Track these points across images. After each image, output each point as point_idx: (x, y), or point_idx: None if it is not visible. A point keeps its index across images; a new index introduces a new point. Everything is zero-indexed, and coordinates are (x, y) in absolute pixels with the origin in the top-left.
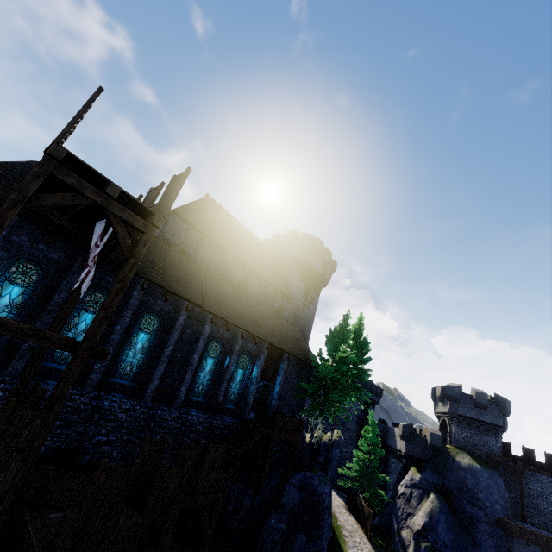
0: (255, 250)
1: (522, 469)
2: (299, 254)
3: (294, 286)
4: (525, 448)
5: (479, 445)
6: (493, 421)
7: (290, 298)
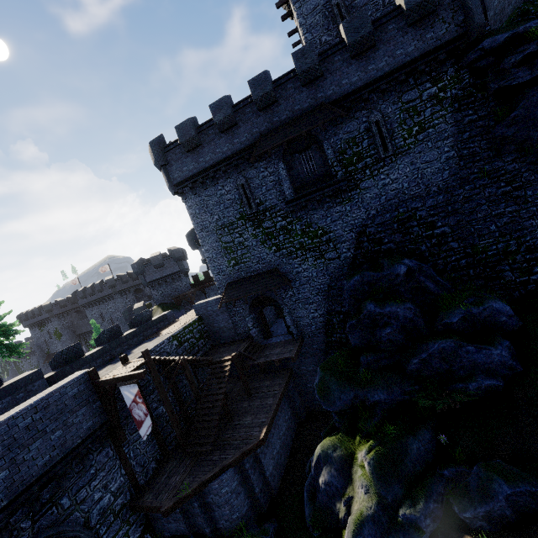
0: None
1: (204, 289)
2: None
3: None
4: (204, 273)
5: (173, 293)
6: (173, 271)
7: None
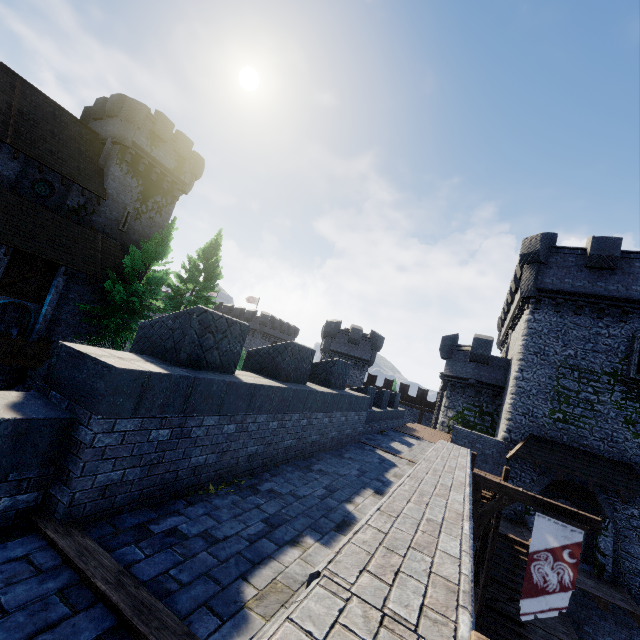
0: (25, 109)
1: None
2: (122, 132)
3: (116, 182)
4: (387, 380)
5: None
6: (362, 356)
7: (101, 197)
